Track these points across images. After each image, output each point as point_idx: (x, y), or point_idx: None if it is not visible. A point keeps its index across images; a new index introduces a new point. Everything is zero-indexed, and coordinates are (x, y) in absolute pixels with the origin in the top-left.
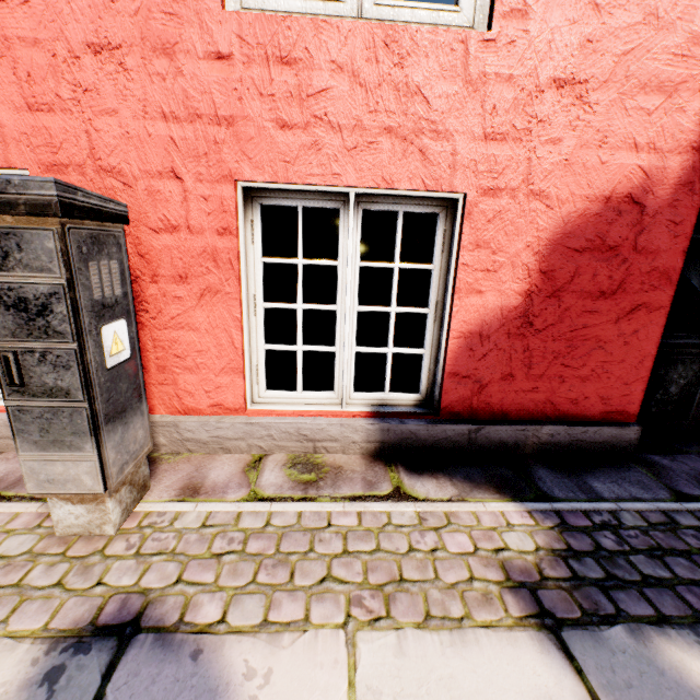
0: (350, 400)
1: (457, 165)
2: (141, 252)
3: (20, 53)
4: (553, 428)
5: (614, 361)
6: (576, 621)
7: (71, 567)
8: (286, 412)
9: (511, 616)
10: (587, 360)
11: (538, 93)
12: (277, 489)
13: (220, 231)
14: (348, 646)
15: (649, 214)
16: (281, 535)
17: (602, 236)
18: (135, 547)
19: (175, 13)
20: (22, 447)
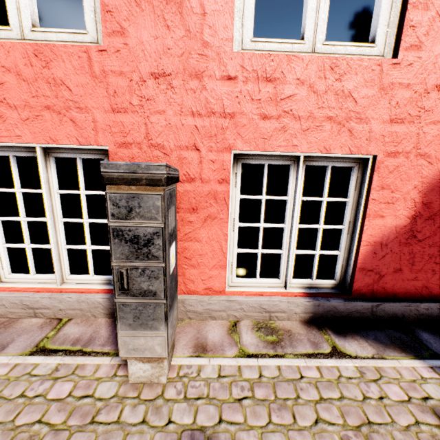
0: (290, 284)
1: (372, 138)
2: None
3: (111, 79)
4: (428, 304)
5: None
6: None
7: (147, 408)
8: (251, 293)
9: None
10: None
11: (425, 94)
12: (255, 347)
13: (220, 181)
14: None
15: None
16: (273, 384)
17: None
18: (182, 392)
19: (205, 54)
20: (121, 328)
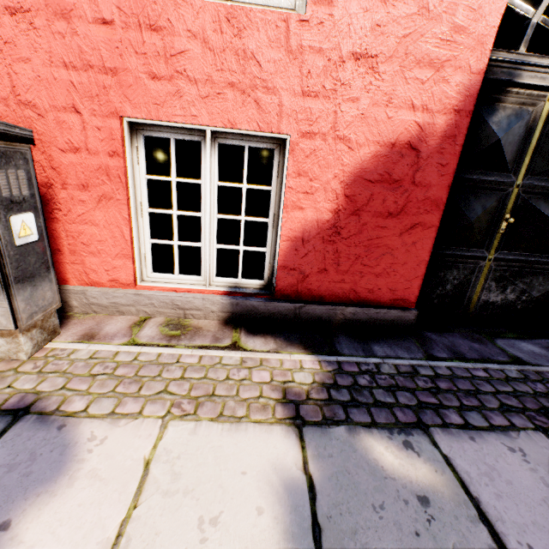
0: (213, 283)
1: (283, 114)
2: (54, 166)
3: None
4: (355, 309)
5: (399, 263)
6: (316, 422)
7: None
8: (164, 288)
9: (275, 417)
10: (380, 262)
11: (341, 63)
12: (150, 339)
13: (111, 153)
14: (161, 428)
15: (423, 158)
16: (142, 366)
17: (389, 172)
18: (39, 368)
19: None
20: None
